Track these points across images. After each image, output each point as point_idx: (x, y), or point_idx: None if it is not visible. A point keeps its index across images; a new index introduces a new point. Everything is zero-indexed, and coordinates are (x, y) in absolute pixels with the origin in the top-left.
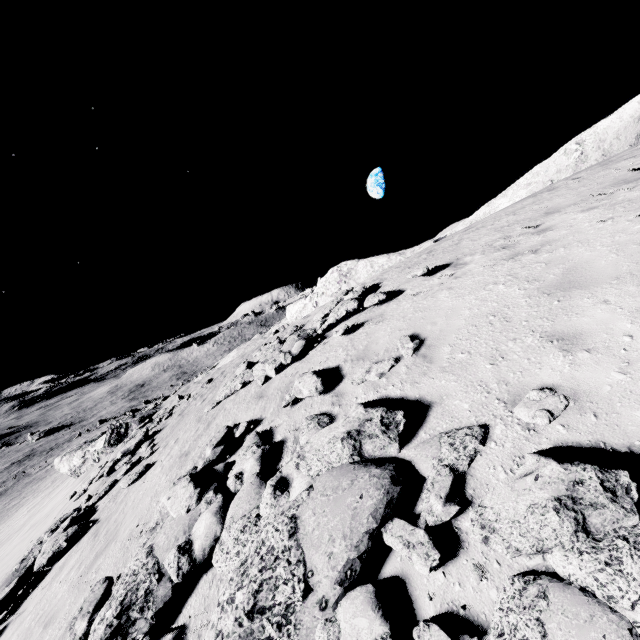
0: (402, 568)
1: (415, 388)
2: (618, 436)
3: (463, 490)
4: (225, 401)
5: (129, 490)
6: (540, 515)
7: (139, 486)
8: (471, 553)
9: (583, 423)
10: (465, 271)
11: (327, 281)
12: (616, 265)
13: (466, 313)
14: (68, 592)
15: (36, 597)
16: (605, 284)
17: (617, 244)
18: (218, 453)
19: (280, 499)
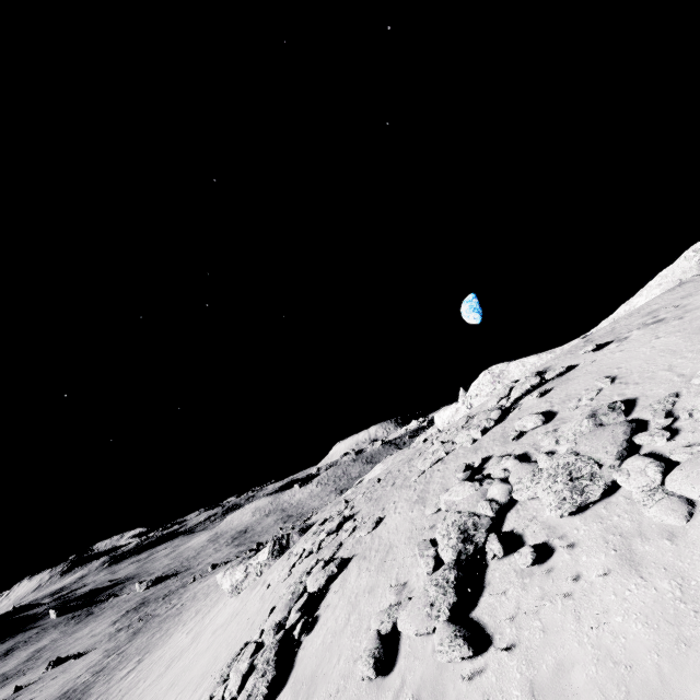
0: (650, 449)
1: (621, 396)
2: None
3: (673, 415)
4: (432, 468)
5: (373, 533)
6: None
7: (384, 527)
8: (686, 430)
9: None
10: (629, 340)
11: (480, 383)
12: None
13: (641, 356)
14: (373, 577)
15: (334, 597)
16: None
17: None
18: (468, 474)
19: (553, 456)
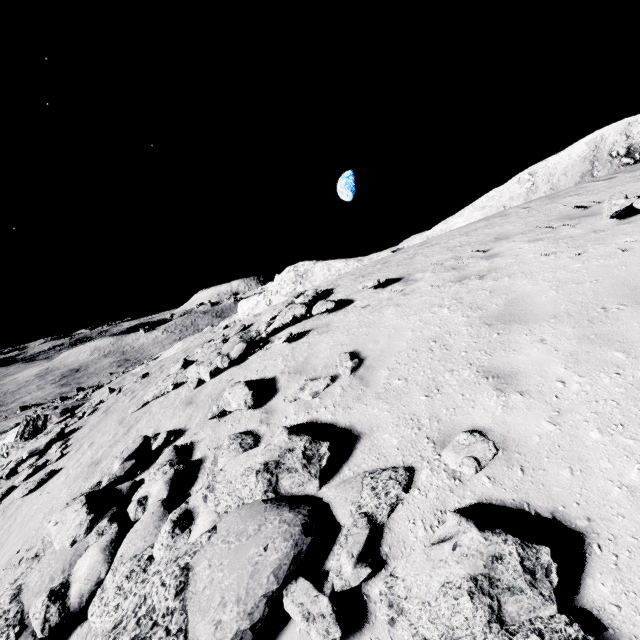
0: None
1: (347, 414)
2: (543, 498)
3: (379, 546)
4: (153, 403)
5: (23, 502)
6: (453, 598)
7: (35, 498)
8: (377, 630)
9: (509, 477)
10: (414, 288)
11: (282, 280)
12: (555, 303)
13: (409, 335)
14: None
15: None
16: (543, 322)
17: (558, 281)
18: (127, 468)
19: (178, 539)
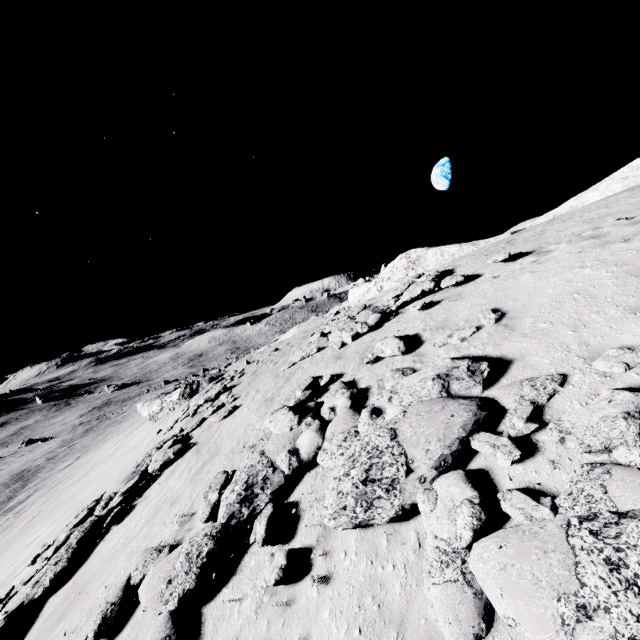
0: (486, 464)
1: (497, 349)
2: None
3: (541, 416)
4: (301, 362)
5: (221, 423)
6: (610, 422)
7: (230, 421)
8: (547, 454)
9: None
10: (549, 258)
11: (394, 267)
12: None
13: (550, 291)
14: (185, 485)
15: (156, 489)
16: None
17: None
18: (307, 395)
19: (376, 420)
